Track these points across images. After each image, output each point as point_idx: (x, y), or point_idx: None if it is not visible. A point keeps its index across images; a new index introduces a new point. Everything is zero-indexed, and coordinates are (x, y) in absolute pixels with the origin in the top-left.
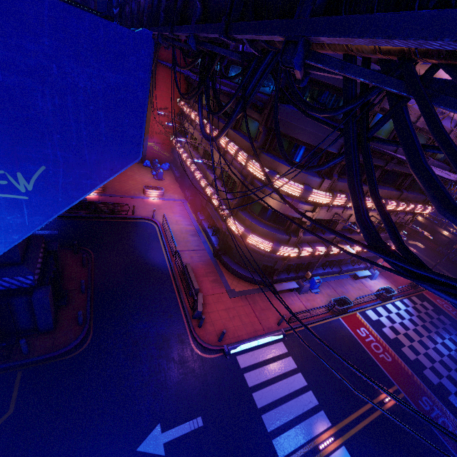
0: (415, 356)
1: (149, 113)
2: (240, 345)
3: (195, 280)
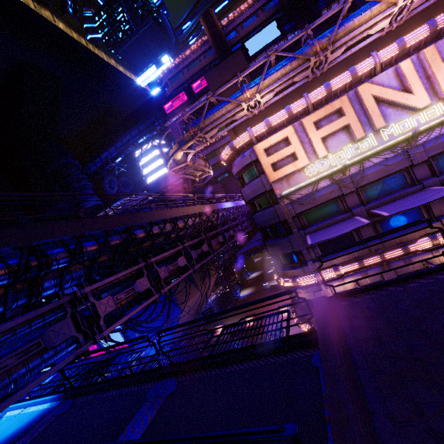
0: None
1: None
2: None
3: None
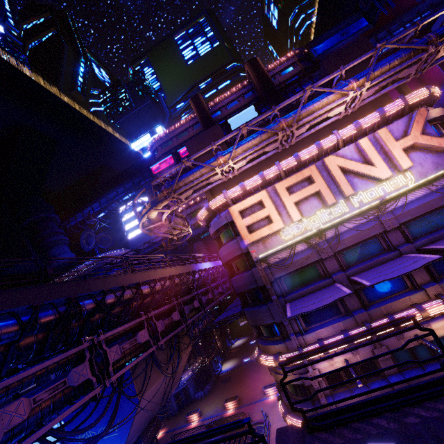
0: None
1: None
2: None
3: None
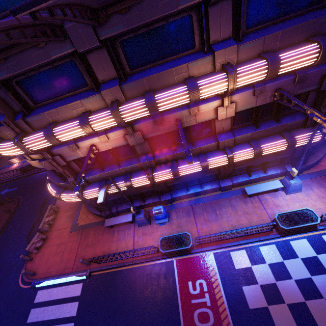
0: None
1: None
2: (44, 281)
3: (44, 220)
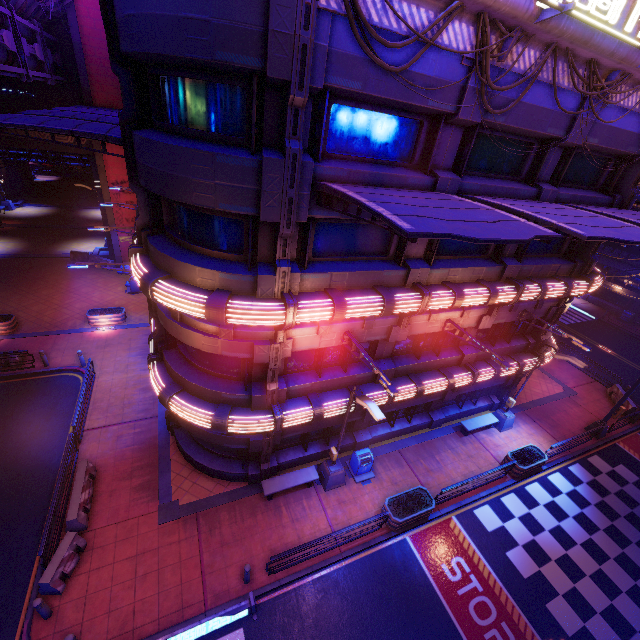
0: (581, 623)
1: (106, 193)
2: None
3: (77, 499)
